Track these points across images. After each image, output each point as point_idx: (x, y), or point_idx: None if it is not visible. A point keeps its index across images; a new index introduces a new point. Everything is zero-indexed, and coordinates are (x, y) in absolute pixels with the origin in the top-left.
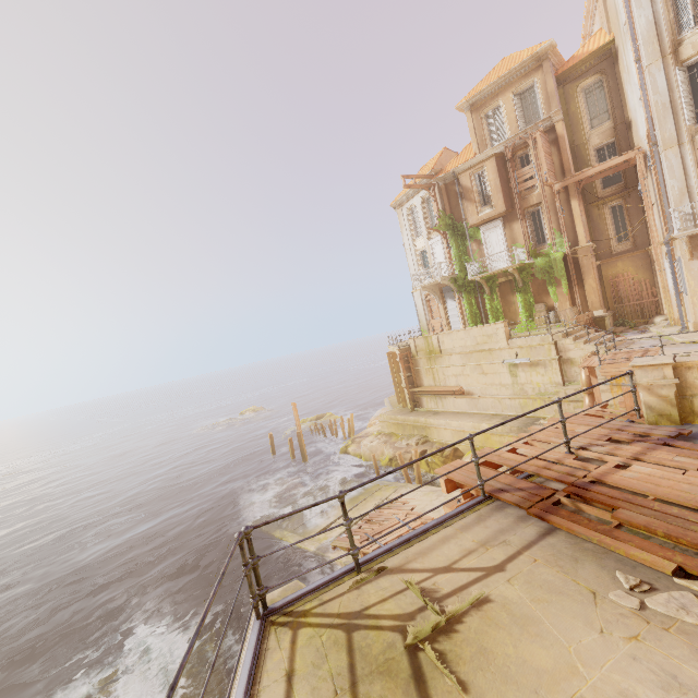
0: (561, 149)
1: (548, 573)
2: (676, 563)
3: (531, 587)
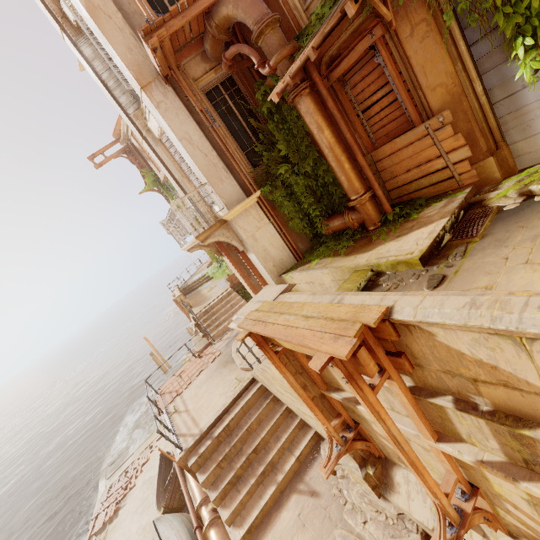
0: None
1: None
2: None
3: None
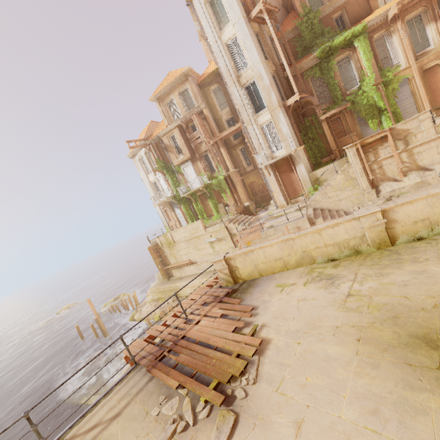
0: (208, 123)
1: (137, 408)
2: (179, 382)
3: (125, 421)
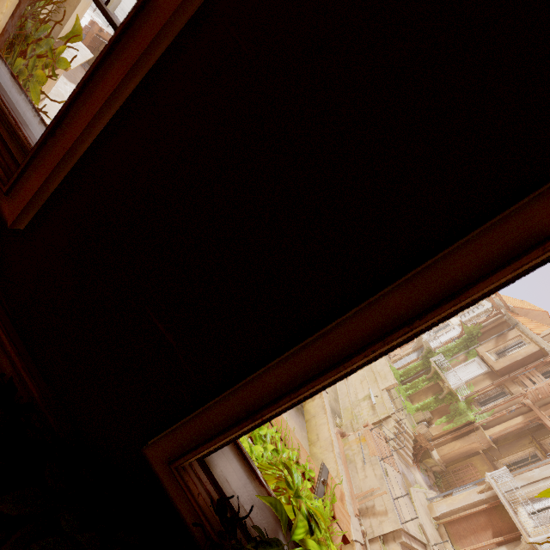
0: None
1: None
2: None
3: None
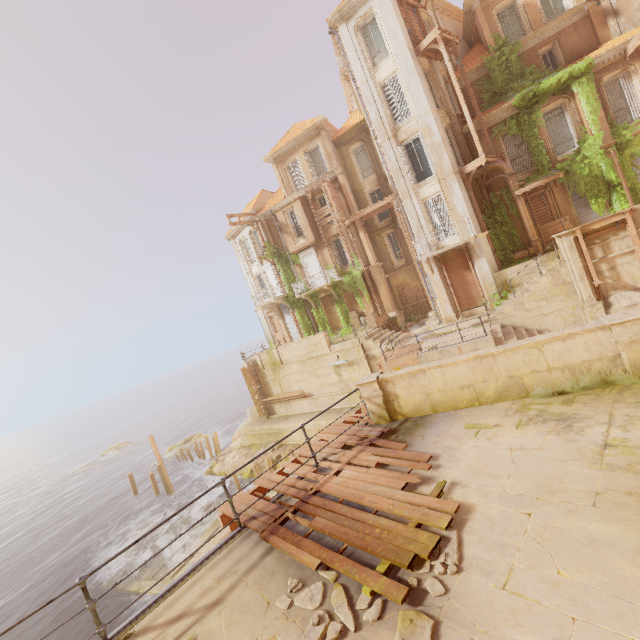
0: (345, 195)
1: (249, 594)
2: (321, 559)
3: (232, 613)
